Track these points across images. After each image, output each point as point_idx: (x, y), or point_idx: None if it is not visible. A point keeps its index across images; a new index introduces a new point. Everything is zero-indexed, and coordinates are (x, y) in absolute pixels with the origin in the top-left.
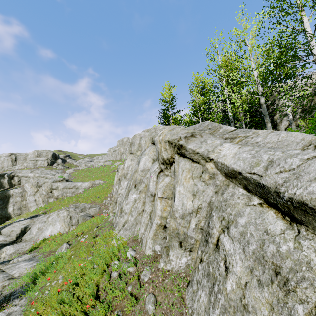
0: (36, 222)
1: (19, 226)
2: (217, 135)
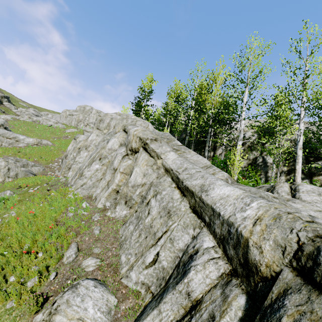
0: None
1: None
2: (170, 144)
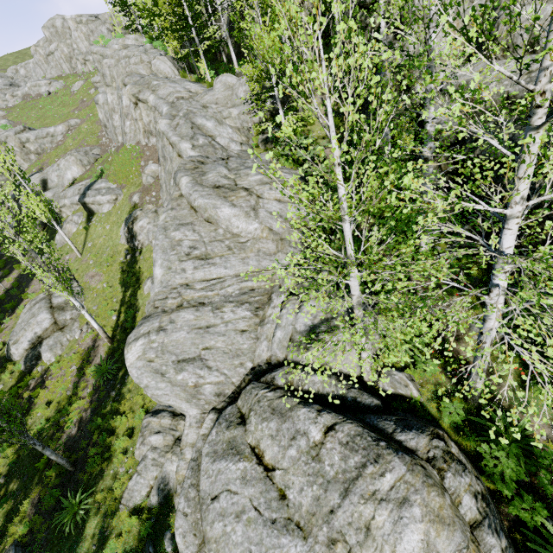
0: (50, 173)
1: (36, 180)
2: (150, 88)
